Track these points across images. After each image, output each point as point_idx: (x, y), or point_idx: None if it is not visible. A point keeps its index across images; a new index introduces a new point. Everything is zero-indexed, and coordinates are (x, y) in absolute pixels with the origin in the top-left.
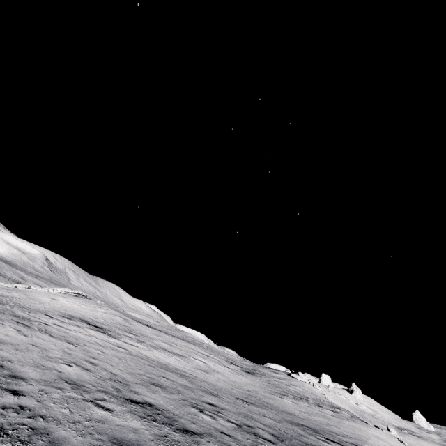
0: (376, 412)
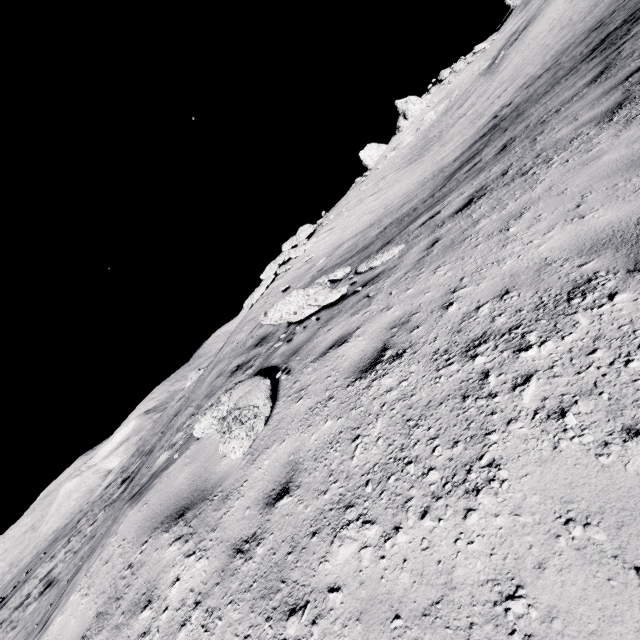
0: (451, 92)
